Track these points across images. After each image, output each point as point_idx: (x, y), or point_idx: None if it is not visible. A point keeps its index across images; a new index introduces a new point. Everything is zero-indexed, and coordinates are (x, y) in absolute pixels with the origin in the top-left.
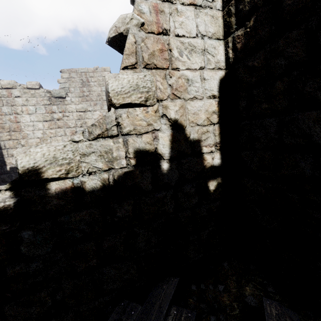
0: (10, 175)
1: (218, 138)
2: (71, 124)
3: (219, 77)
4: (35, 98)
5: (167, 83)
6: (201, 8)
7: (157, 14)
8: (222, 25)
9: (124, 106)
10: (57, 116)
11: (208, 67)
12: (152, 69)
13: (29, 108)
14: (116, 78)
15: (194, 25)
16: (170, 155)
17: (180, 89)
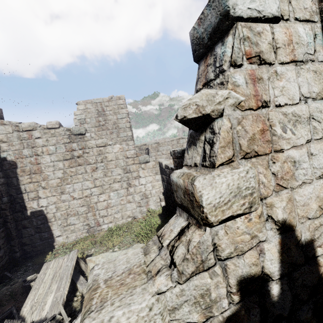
0: (31, 220)
1: None
2: (91, 160)
3: None
4: (55, 137)
5: (270, 172)
6: (302, 65)
7: (255, 84)
8: None
9: (222, 222)
10: (78, 153)
11: (316, 138)
12: (252, 159)
13: (49, 148)
14: (212, 186)
15: (296, 88)
16: (280, 273)
17: (286, 176)
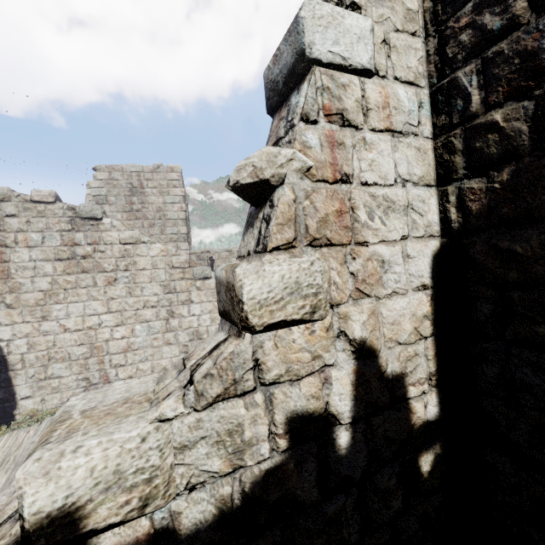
0: None
1: (434, 364)
2: (108, 266)
3: (432, 251)
4: (45, 219)
5: (348, 270)
6: (401, 137)
7: (333, 149)
8: (433, 162)
9: (270, 328)
10: (84, 250)
11: (415, 235)
12: (322, 248)
13: (30, 236)
14: (259, 274)
15: (391, 165)
16: (352, 415)
17: (370, 280)
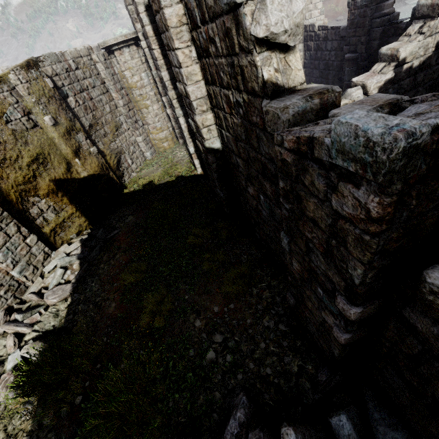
0: None
1: None
2: None
3: None
4: None
5: None
6: None
7: None
8: None
9: None
10: None
11: None
12: None
13: None
14: None
15: None
16: None
17: None
